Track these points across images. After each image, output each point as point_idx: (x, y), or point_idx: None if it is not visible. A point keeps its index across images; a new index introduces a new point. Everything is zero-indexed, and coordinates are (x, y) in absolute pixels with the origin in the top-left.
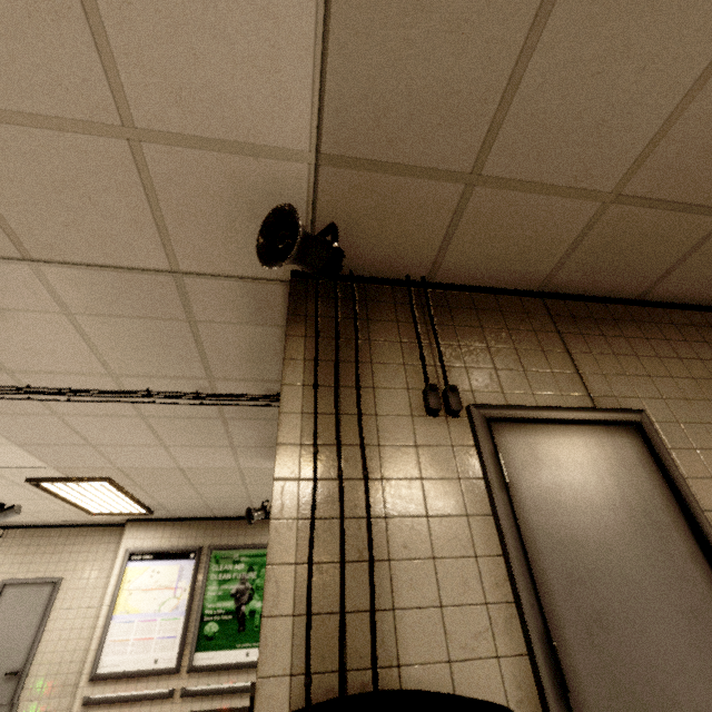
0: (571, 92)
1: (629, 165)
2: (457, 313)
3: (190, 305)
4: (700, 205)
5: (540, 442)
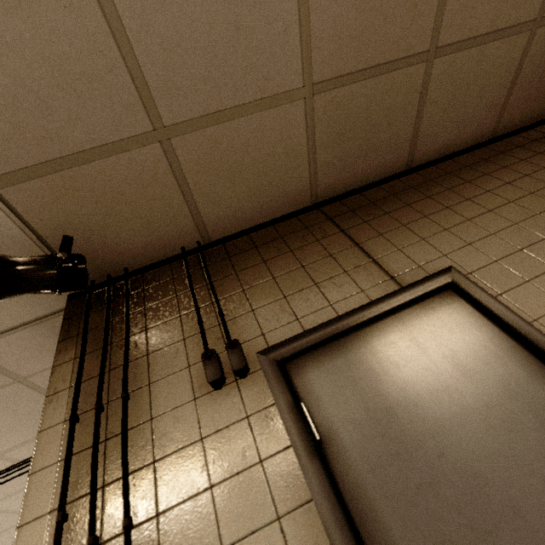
0: (181, 6)
1: (298, 52)
2: (238, 259)
3: (4, 368)
4: (395, 59)
5: (349, 359)
